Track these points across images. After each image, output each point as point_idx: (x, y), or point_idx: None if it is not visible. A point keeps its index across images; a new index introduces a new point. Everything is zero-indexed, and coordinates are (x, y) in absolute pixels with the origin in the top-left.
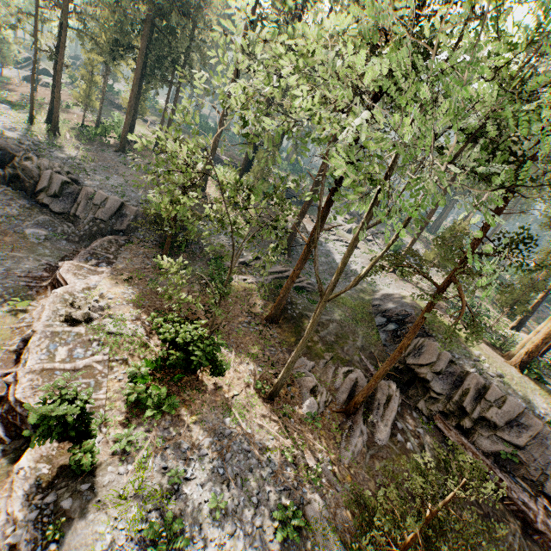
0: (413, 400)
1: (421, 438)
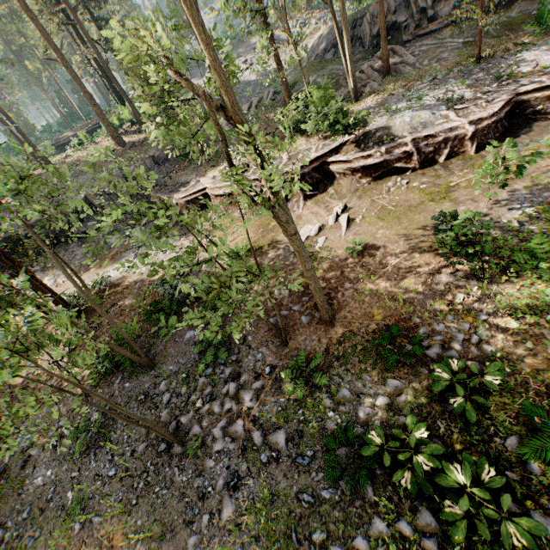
0: (399, 43)
1: (423, 45)
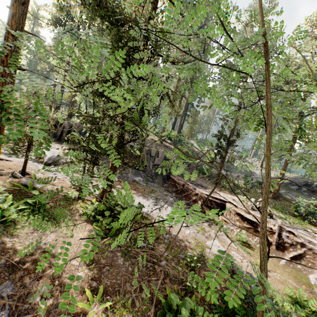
0: None
1: None
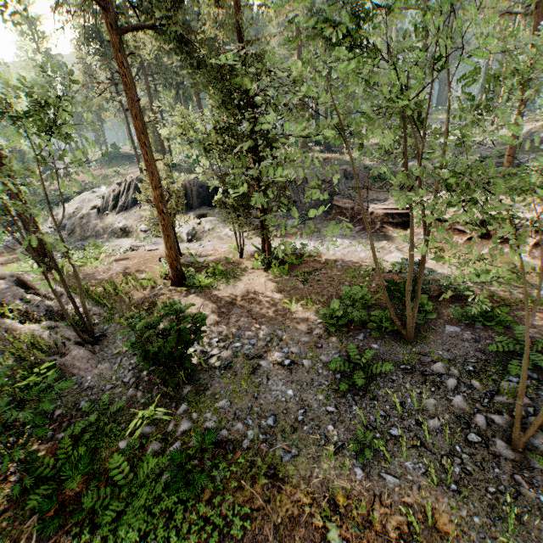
0: None
1: None
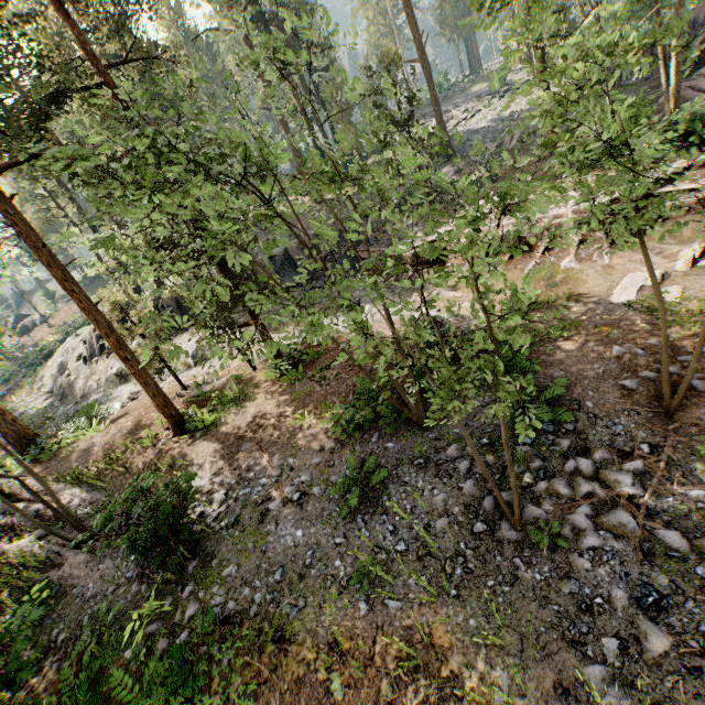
0: None
1: None
